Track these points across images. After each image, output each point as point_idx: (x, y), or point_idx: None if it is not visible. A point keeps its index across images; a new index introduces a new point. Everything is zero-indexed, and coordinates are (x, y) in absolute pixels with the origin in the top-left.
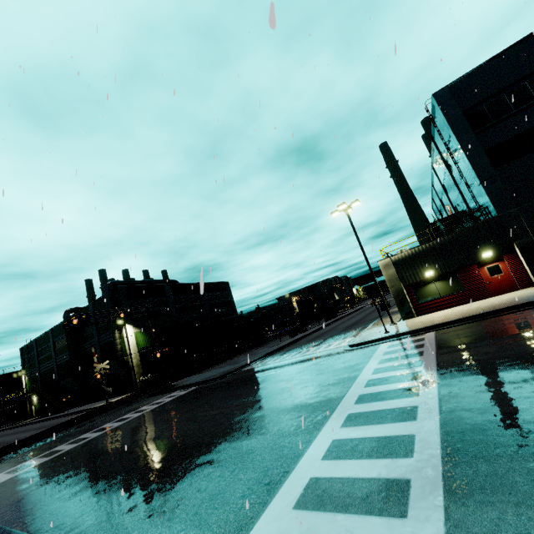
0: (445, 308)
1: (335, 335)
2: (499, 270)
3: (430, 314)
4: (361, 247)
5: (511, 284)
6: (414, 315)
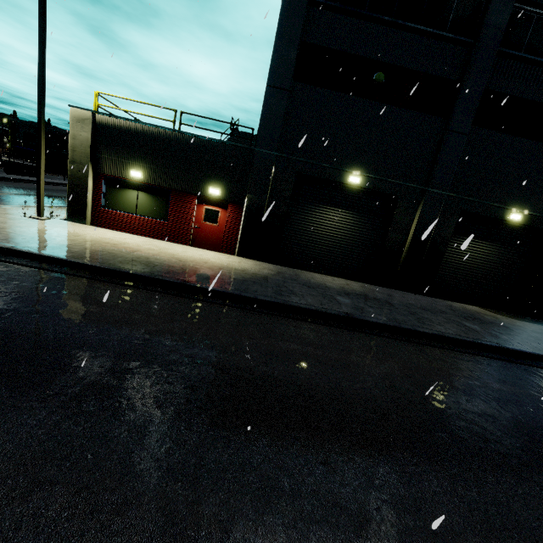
0: (133, 232)
1: (6, 194)
2: (216, 219)
3: (99, 231)
4: (41, 53)
5: (217, 241)
6: (85, 221)
